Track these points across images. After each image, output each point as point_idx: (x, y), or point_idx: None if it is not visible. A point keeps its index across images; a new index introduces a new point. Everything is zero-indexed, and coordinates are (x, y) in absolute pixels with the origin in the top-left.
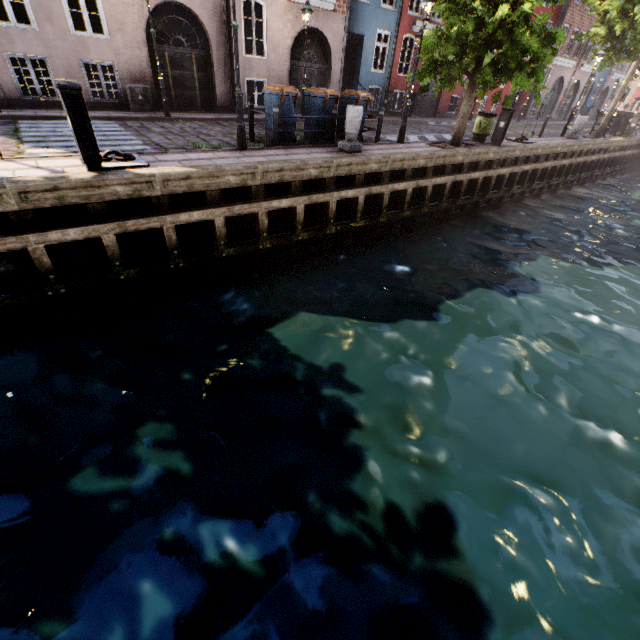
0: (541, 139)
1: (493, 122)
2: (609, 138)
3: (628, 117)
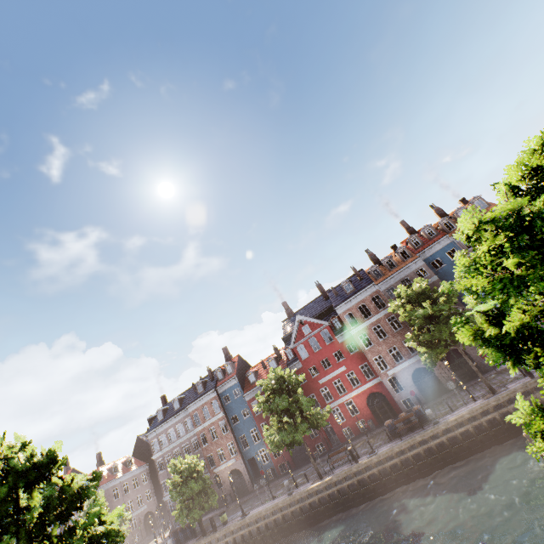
0: (266, 504)
1: (222, 517)
2: (326, 477)
3: (414, 412)
